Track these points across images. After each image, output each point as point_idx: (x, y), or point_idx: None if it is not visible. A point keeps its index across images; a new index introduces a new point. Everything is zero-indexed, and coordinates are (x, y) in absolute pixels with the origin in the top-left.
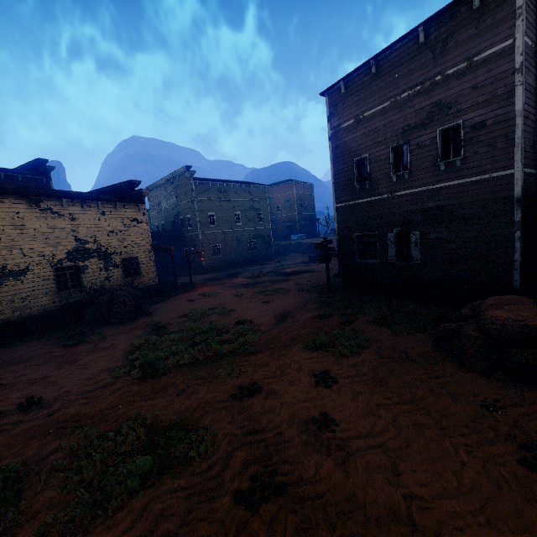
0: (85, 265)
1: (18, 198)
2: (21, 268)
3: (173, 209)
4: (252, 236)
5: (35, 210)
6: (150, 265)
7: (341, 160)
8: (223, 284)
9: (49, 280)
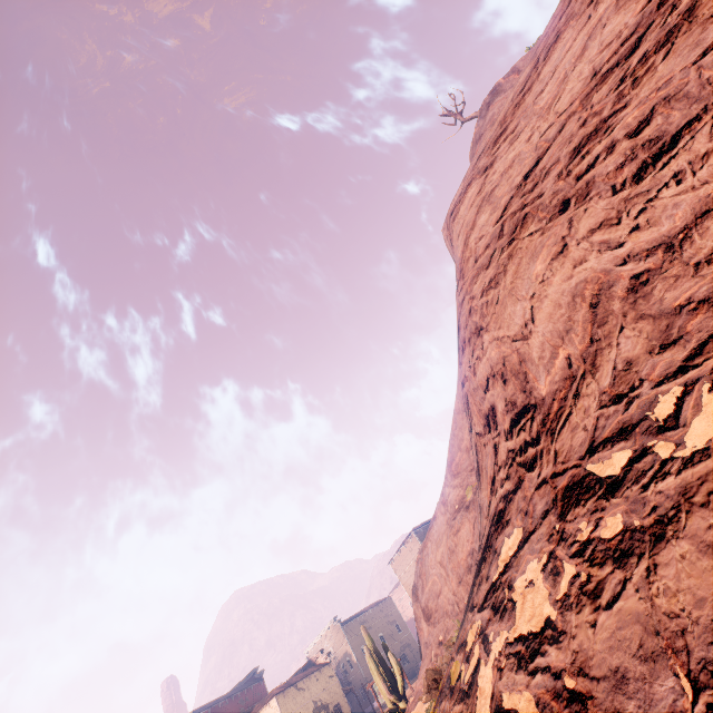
0: None
1: (291, 687)
2: None
3: (333, 660)
4: (400, 649)
5: (297, 691)
6: (347, 706)
7: (408, 589)
8: None
9: None
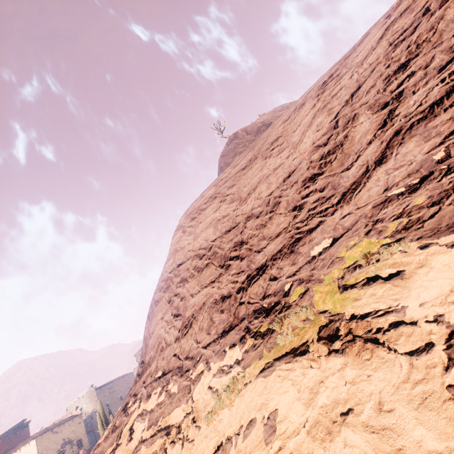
0: (66, 448)
1: (49, 431)
2: None
3: (85, 411)
4: None
5: (52, 433)
6: (86, 440)
7: None
8: None
9: None
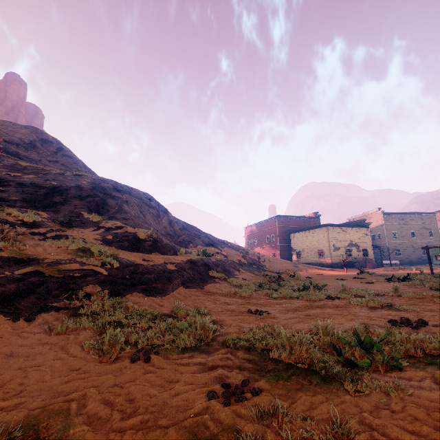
0: (352, 249)
1: (338, 227)
2: (338, 247)
3: None
4: (424, 245)
5: (341, 231)
6: (371, 253)
7: None
8: (409, 266)
9: (343, 252)
